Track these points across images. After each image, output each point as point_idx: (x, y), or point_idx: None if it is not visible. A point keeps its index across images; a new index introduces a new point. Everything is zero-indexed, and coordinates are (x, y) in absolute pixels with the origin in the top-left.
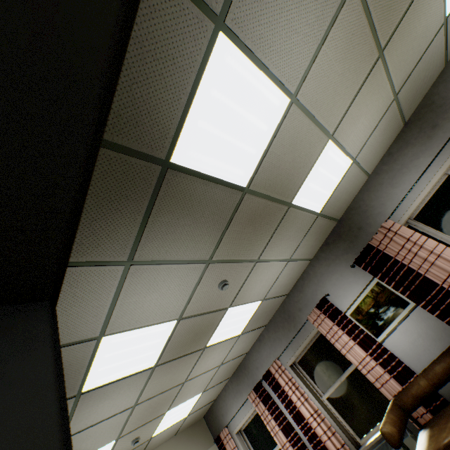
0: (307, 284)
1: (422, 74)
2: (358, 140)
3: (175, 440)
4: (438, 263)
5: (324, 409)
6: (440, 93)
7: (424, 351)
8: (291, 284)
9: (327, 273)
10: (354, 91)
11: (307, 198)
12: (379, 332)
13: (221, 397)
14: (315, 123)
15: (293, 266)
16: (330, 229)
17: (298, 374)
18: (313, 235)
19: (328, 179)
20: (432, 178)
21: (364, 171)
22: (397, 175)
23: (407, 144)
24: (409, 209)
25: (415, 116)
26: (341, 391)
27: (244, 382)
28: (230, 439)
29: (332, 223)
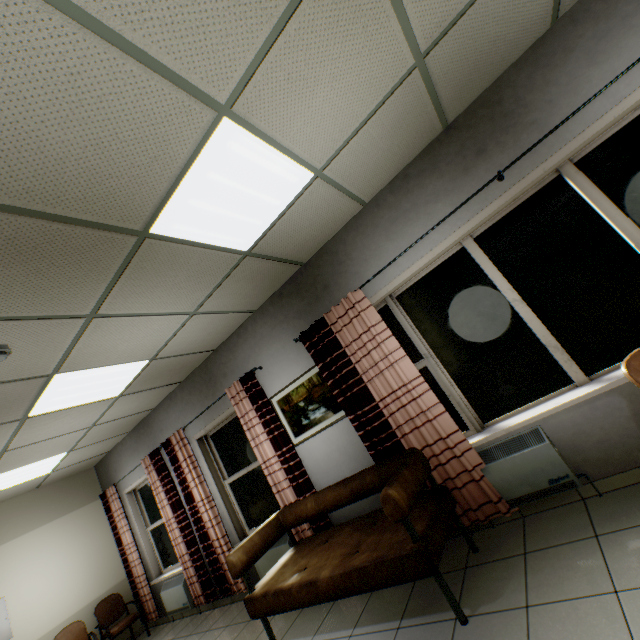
0: (242, 344)
1: (495, 28)
2: (322, 136)
3: (36, 494)
4: (387, 374)
5: (221, 495)
6: (518, 86)
7: (336, 466)
8: (218, 339)
9: (268, 338)
10: (274, 0)
11: (199, 226)
12: (300, 432)
13: (116, 451)
14: (145, 59)
15: (211, 320)
16: (287, 275)
17: (205, 450)
18: (245, 282)
19: (250, 199)
20: (438, 244)
21: (354, 195)
22: (401, 220)
23: (435, 169)
24: (392, 282)
25: (466, 117)
26: (246, 481)
27: (145, 442)
28: (118, 499)
29: (289, 268)
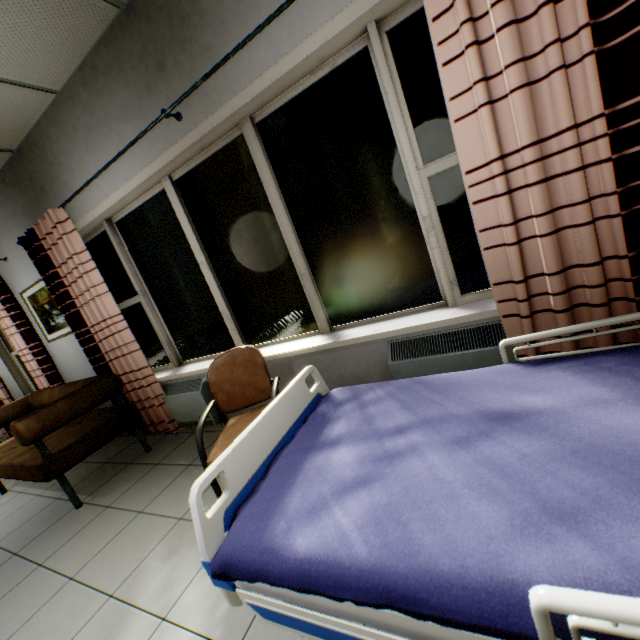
0: None
1: None
2: None
3: None
4: (92, 305)
5: (6, 365)
6: None
7: (82, 366)
8: None
9: (6, 230)
10: None
11: None
12: (52, 331)
13: None
14: None
15: None
16: None
17: None
18: None
19: None
20: (130, 179)
21: (14, 80)
22: (97, 131)
23: (121, 71)
24: (97, 209)
25: None
26: None
27: None
28: None
29: None
